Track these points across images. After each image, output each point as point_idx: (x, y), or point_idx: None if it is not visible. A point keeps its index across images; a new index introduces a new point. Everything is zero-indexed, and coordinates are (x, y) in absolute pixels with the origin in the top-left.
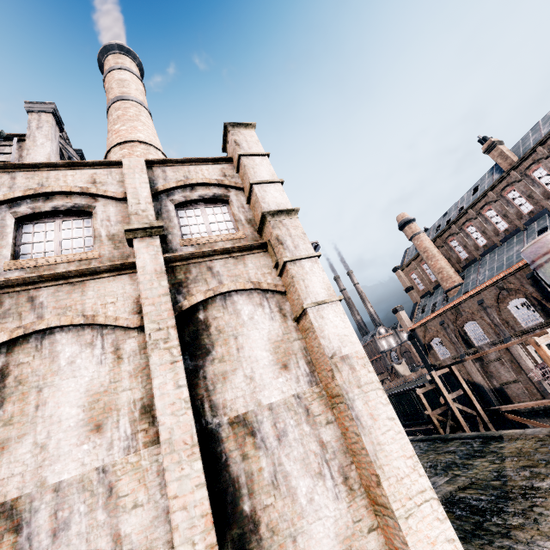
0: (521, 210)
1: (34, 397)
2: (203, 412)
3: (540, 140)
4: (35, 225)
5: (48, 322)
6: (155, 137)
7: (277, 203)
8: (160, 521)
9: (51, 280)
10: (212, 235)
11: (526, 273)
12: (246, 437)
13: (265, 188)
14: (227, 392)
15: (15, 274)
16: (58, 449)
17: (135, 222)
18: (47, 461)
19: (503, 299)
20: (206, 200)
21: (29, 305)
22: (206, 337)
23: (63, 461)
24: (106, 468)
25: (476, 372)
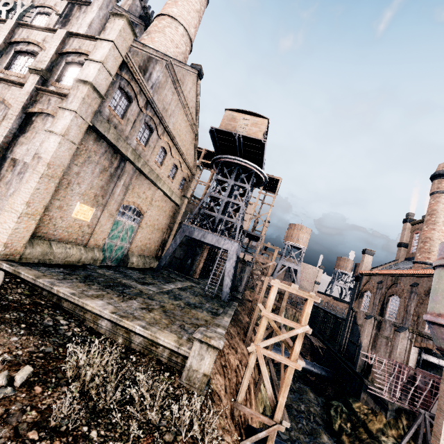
0: None
1: None
2: (8, 150)
3: None
4: (22, 57)
5: None
6: (190, 13)
7: (87, 75)
8: None
9: (4, 81)
10: (71, 85)
11: None
12: (12, 166)
13: (90, 64)
14: (19, 149)
15: (1, 75)
16: None
17: (38, 65)
18: None
19: None
20: (82, 65)
21: None
22: (29, 127)
23: None
24: None
25: (367, 335)
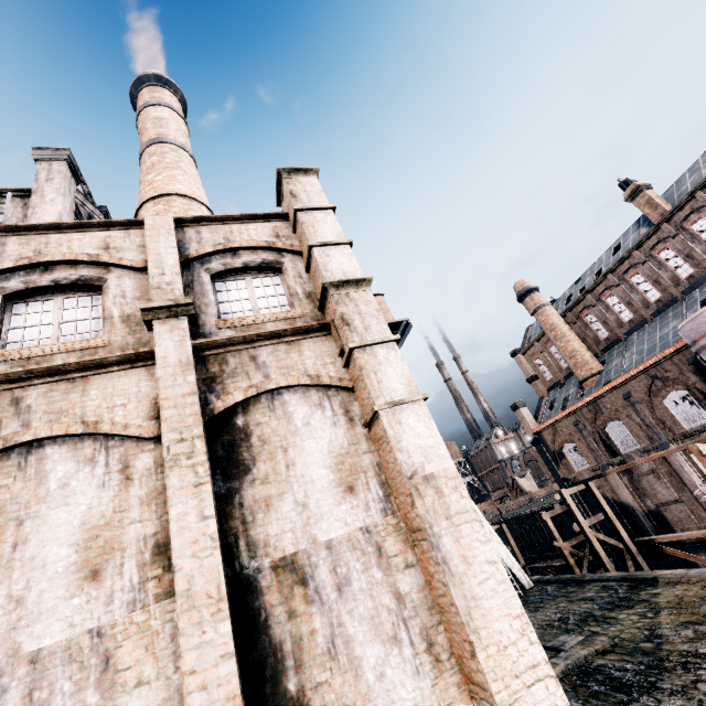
0: (677, 275)
1: (12, 533)
2: (237, 553)
3: (701, 183)
4: (29, 304)
5: (36, 432)
6: (200, 189)
7: (343, 271)
8: (172, 705)
9: (44, 376)
10: (259, 313)
11: (686, 357)
12: (294, 587)
13: (328, 252)
14: (270, 524)
15: None
16: (39, 604)
17: (156, 298)
18: (24, 621)
19: (656, 391)
20: (253, 268)
21: (13, 409)
22: (245, 449)
23: (45, 620)
24: (103, 631)
25: (623, 489)
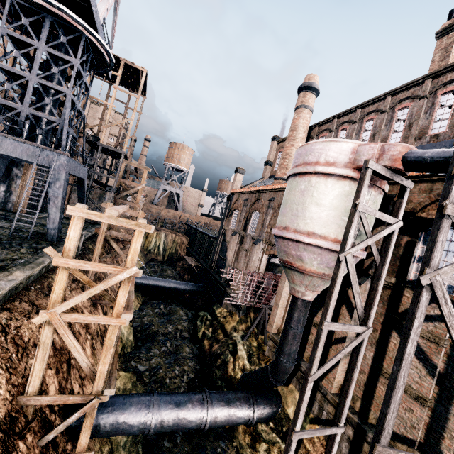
0: (389, 138)
1: None
2: None
3: None
4: None
5: None
6: None
7: None
8: None
9: None
10: None
11: None
12: None
13: None
14: None
15: None
16: None
17: None
18: None
19: None
20: None
21: None
22: None
23: None
24: None
25: (232, 250)
